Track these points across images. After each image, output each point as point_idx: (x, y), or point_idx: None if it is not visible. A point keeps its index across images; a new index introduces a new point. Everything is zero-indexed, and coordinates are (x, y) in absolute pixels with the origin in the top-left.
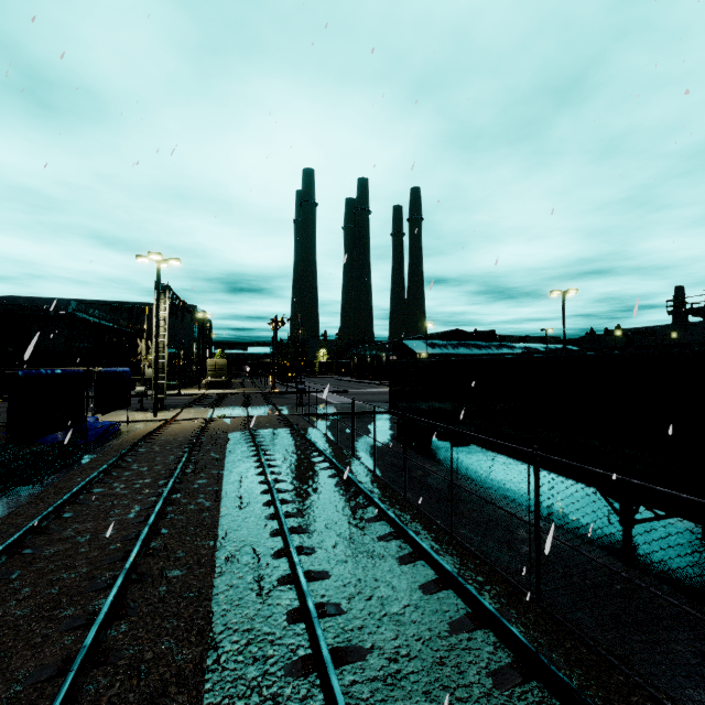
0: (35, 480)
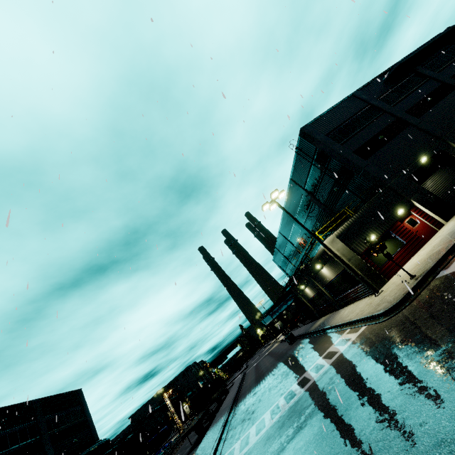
0: None
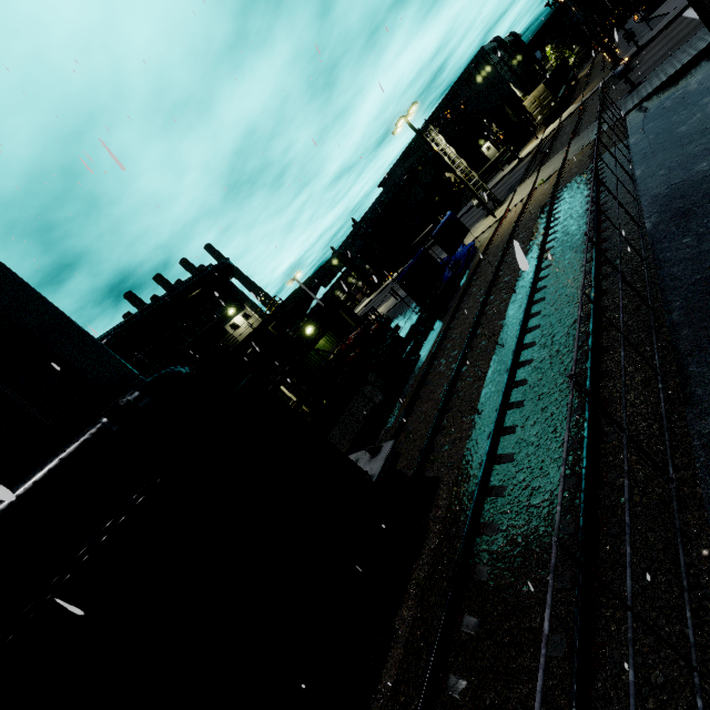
0: (444, 310)
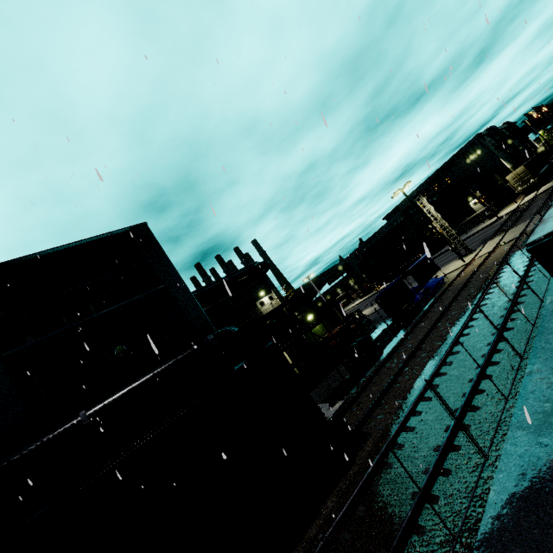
0: (408, 324)
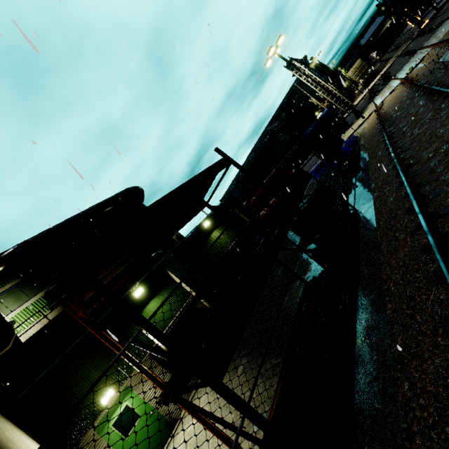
0: (357, 172)
